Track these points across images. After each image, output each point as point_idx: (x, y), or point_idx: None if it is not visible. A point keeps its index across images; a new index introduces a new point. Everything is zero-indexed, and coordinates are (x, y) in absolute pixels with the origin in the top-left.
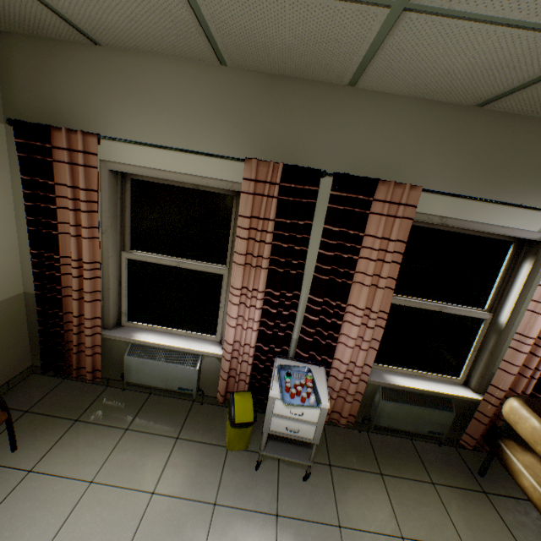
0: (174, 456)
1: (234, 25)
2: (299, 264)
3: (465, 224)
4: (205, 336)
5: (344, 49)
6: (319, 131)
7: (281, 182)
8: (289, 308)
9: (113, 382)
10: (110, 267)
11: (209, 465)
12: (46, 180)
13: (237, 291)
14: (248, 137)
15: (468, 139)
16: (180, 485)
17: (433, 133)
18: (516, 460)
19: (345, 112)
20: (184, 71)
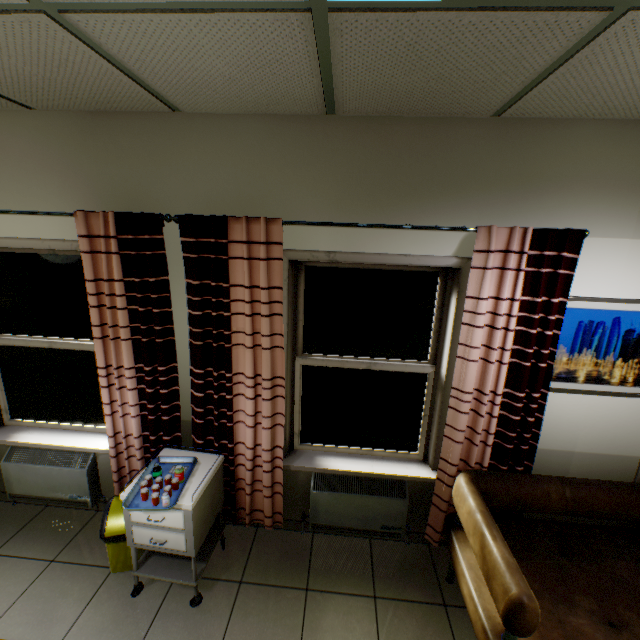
0: (36, 585)
1: None
2: (170, 329)
3: (359, 257)
4: (101, 429)
5: (94, 70)
6: (160, 169)
7: (121, 234)
8: (167, 384)
9: (3, 495)
10: None
11: (76, 594)
12: None
13: (101, 370)
14: (83, 187)
15: (335, 154)
16: (24, 624)
17: (291, 153)
18: (460, 558)
19: (184, 142)
20: None
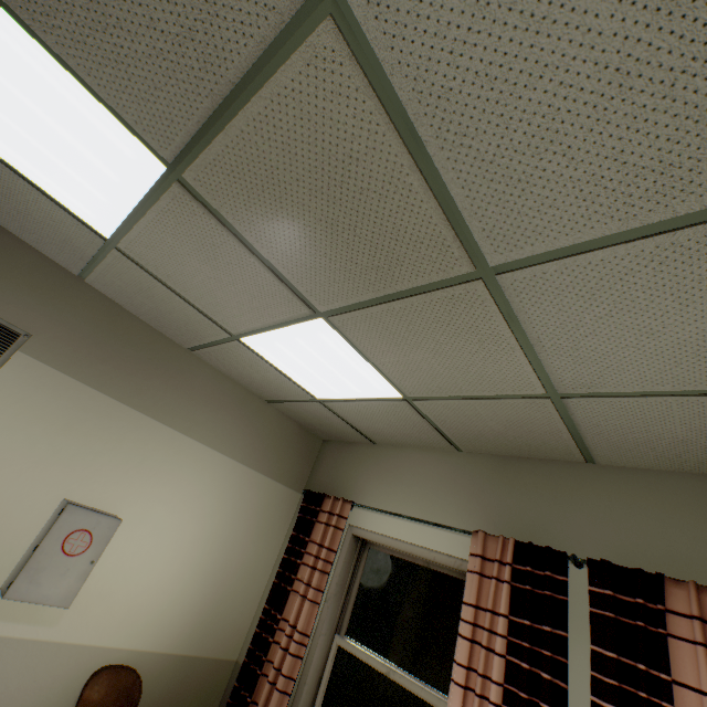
0: None
1: (451, 421)
2: None
3: None
4: None
5: (545, 428)
6: (562, 508)
7: (515, 562)
8: None
9: None
10: (317, 648)
11: None
12: (305, 536)
13: None
14: (480, 510)
15: None
16: None
17: None
18: None
19: (592, 487)
20: (429, 456)
